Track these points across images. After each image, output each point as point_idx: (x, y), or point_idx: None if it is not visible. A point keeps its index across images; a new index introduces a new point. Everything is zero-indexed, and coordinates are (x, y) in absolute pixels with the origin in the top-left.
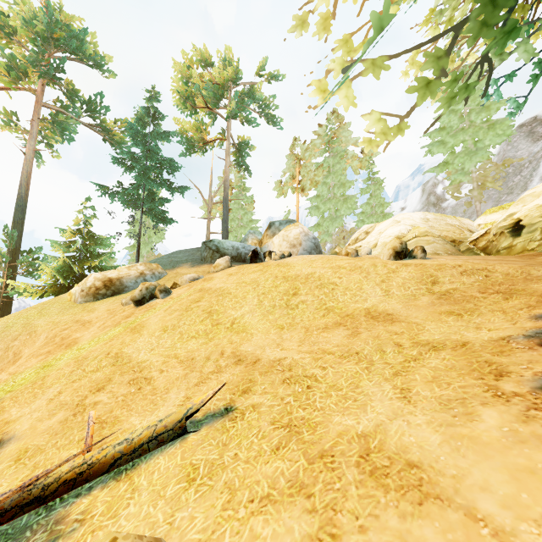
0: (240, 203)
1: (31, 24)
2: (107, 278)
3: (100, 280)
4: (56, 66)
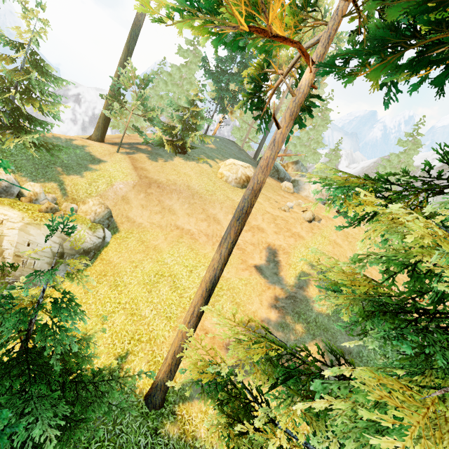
0: (255, 113)
1: None
2: (247, 175)
3: (244, 175)
4: None
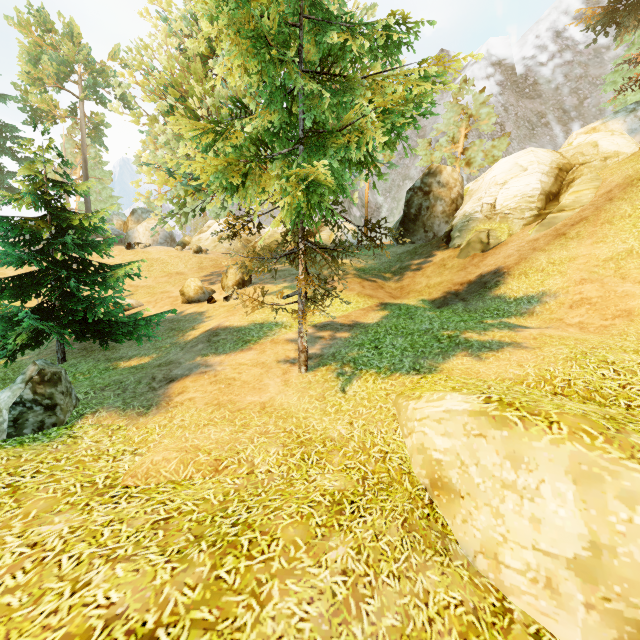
0: (97, 177)
1: None
2: None
3: None
4: None
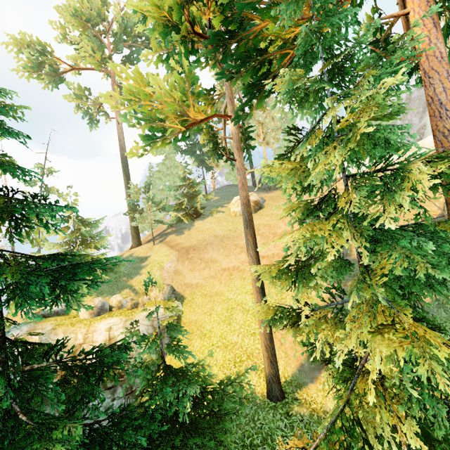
0: None
1: (124, 24)
2: (254, 200)
3: (251, 202)
4: (130, 55)
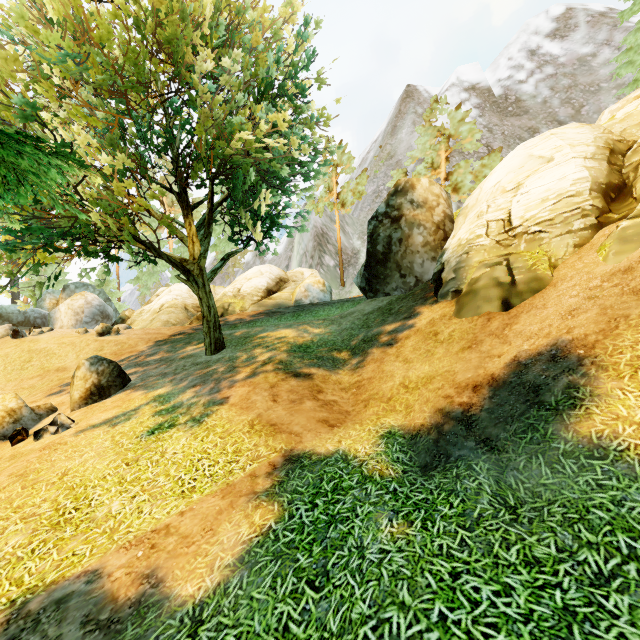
0: None
1: None
2: None
3: None
4: None
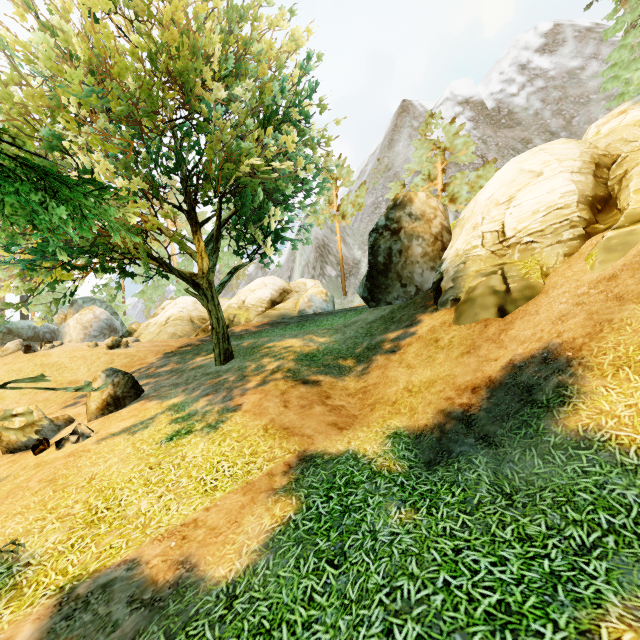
0: None
1: None
2: None
3: None
4: None
